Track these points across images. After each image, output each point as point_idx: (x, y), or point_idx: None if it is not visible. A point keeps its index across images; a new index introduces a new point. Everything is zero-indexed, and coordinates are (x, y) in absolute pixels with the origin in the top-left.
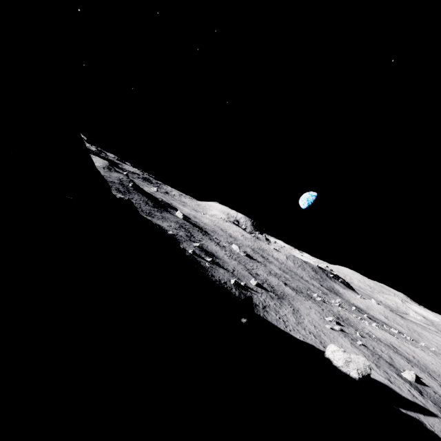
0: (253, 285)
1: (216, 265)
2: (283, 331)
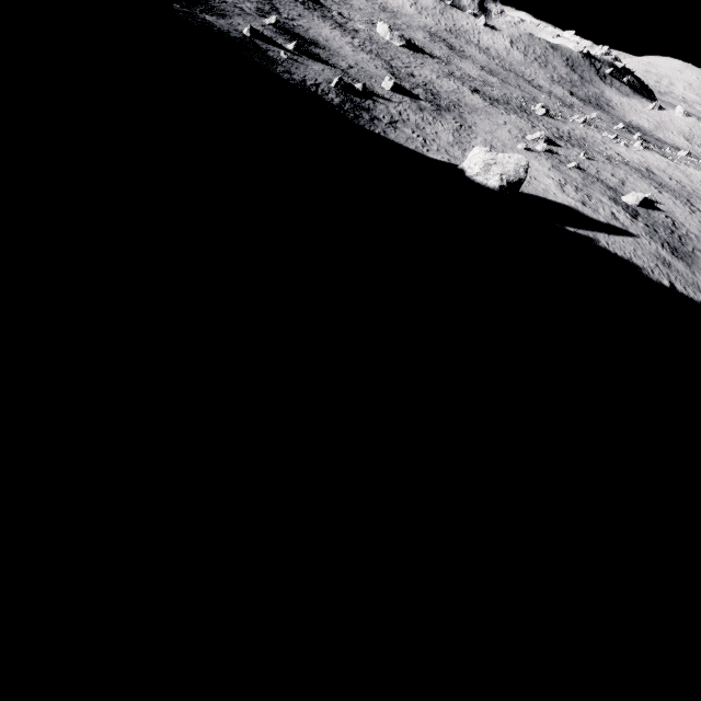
0: (387, 91)
1: (309, 58)
2: (411, 150)
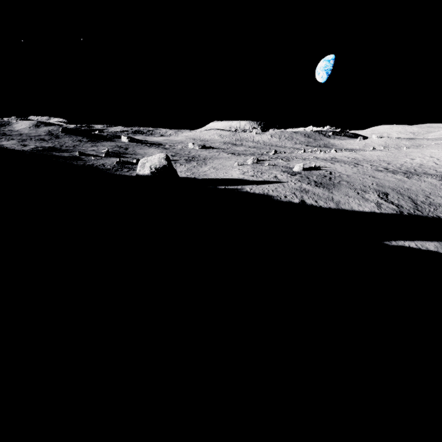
0: None
1: (114, 157)
2: None
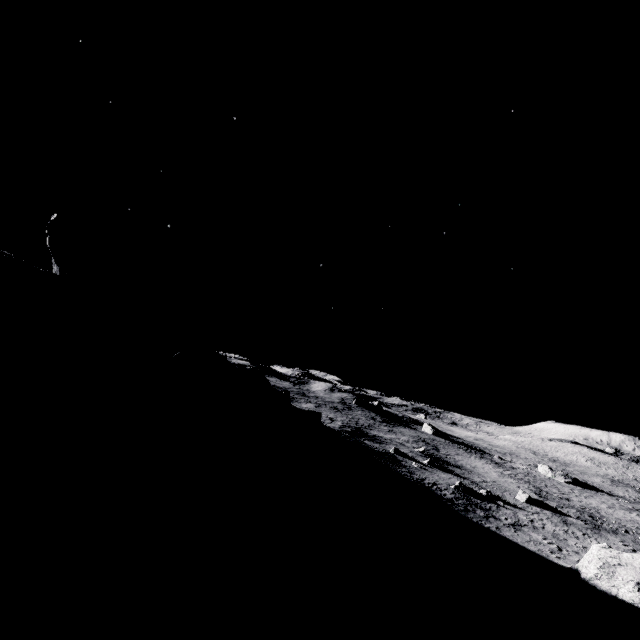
0: (522, 502)
1: (440, 470)
2: (527, 549)
